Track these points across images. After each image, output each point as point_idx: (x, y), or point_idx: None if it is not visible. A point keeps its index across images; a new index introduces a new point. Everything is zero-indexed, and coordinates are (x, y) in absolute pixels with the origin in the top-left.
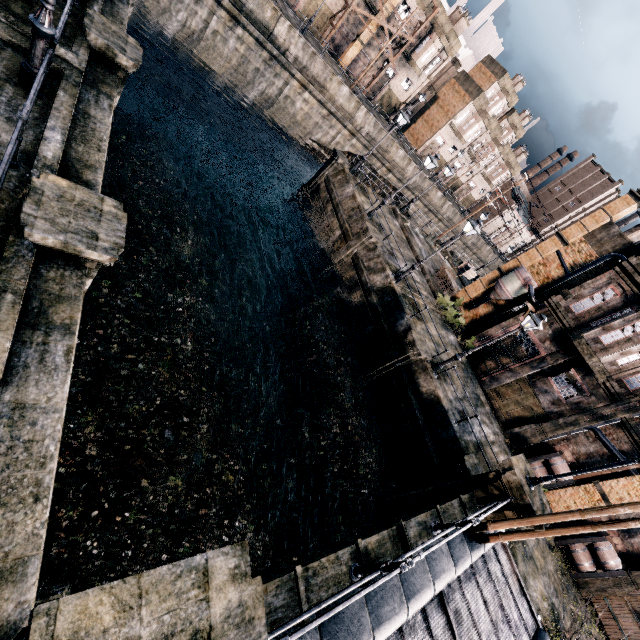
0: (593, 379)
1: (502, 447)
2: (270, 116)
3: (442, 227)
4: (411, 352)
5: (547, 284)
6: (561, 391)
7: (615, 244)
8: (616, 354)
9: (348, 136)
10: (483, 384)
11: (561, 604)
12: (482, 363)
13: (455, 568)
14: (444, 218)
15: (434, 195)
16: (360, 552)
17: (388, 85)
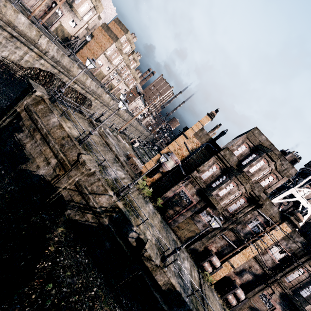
0: (217, 211)
1: (192, 265)
2: None
3: (111, 112)
4: (149, 264)
5: (183, 159)
6: (205, 219)
7: (206, 138)
8: (226, 200)
9: (36, 57)
10: (171, 225)
11: None
12: (166, 212)
13: None
14: (112, 108)
15: (105, 96)
16: None
17: (59, 21)
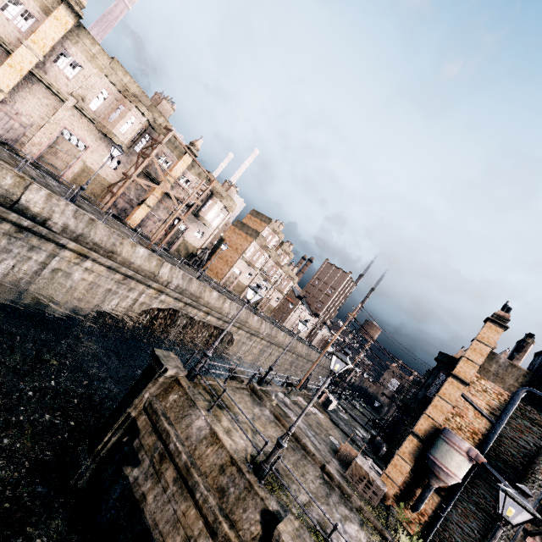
0: None
1: None
2: (28, 296)
3: (265, 343)
4: None
5: (481, 442)
6: None
7: (515, 376)
8: None
9: (154, 294)
10: None
11: None
12: None
13: None
14: (264, 335)
15: (252, 320)
16: None
17: (182, 236)
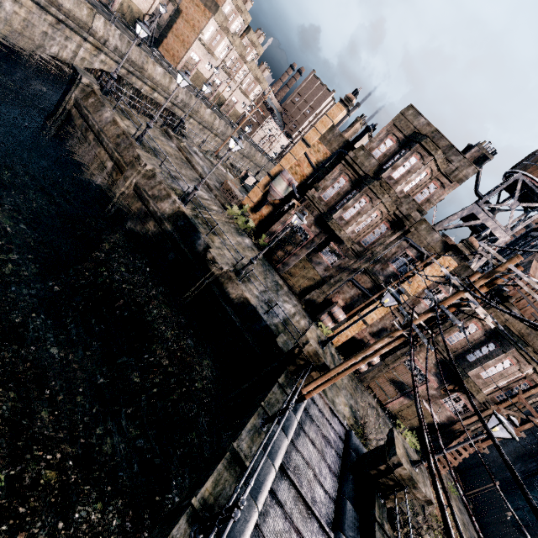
0: (344, 246)
1: (301, 314)
2: None
3: (219, 141)
4: (214, 268)
5: (304, 181)
6: (328, 260)
7: (339, 142)
8: (354, 225)
9: (93, 50)
10: (279, 271)
11: (355, 401)
12: (274, 254)
13: (287, 437)
14: (219, 133)
15: (204, 112)
16: (197, 511)
17: None
